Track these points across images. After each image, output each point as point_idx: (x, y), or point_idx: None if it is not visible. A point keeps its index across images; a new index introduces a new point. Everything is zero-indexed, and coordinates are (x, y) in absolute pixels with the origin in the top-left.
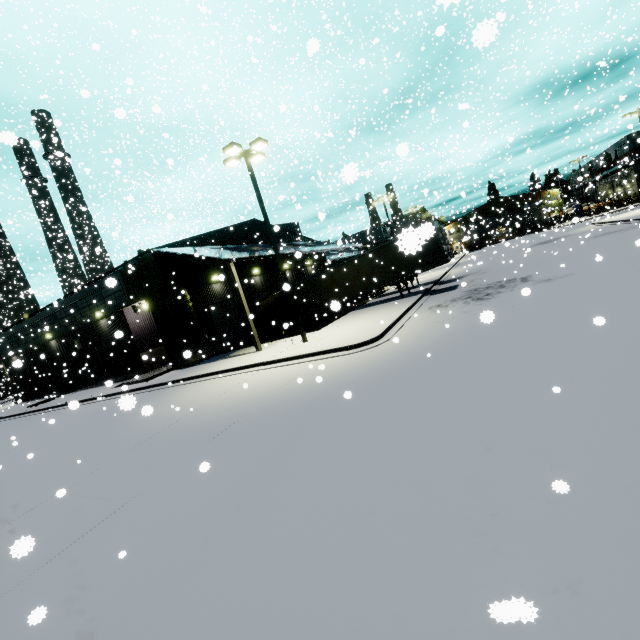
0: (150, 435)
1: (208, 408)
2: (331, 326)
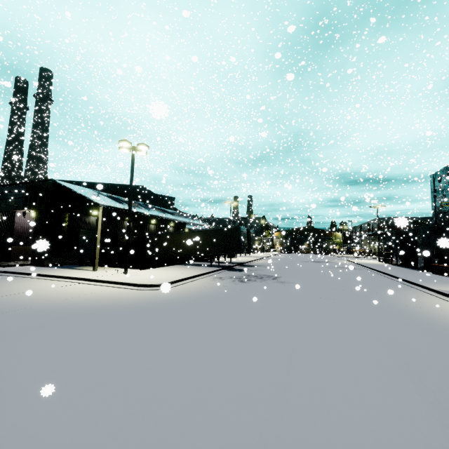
0: None
1: (14, 297)
2: (153, 269)
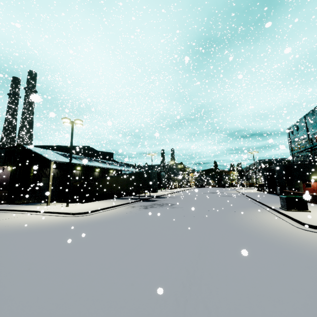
0: None
1: None
2: (89, 203)
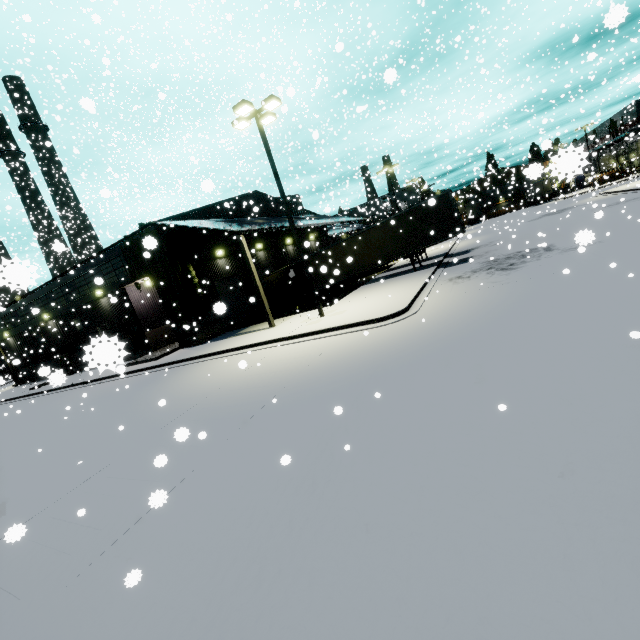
0: (178, 414)
1: (235, 385)
2: (345, 300)
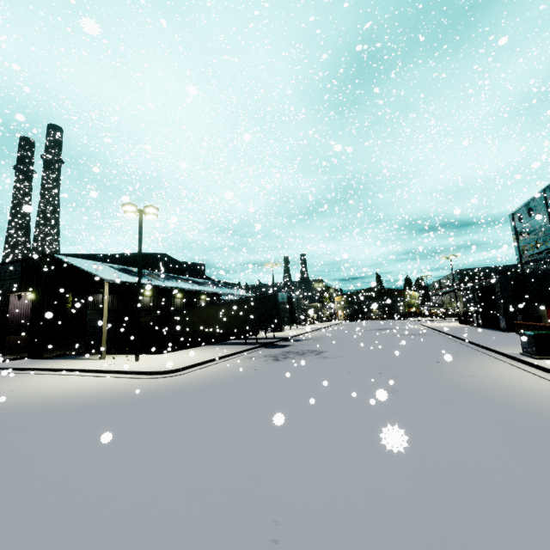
0: None
1: None
2: (174, 353)
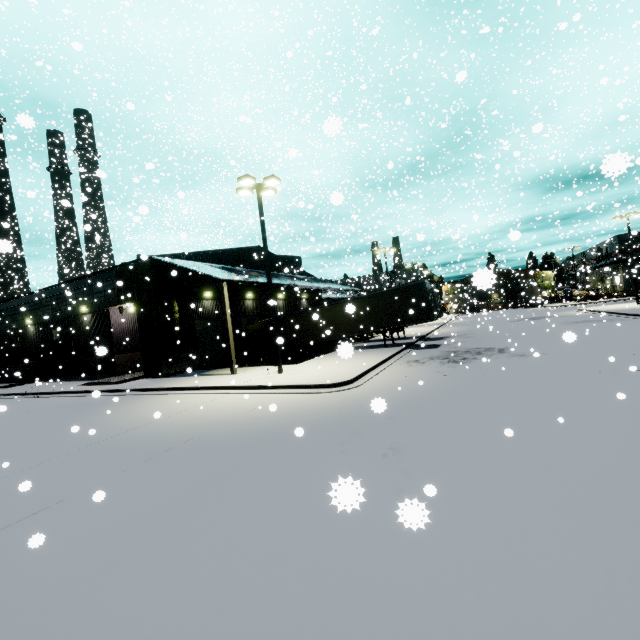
0: (97, 440)
1: (164, 423)
2: (310, 362)
